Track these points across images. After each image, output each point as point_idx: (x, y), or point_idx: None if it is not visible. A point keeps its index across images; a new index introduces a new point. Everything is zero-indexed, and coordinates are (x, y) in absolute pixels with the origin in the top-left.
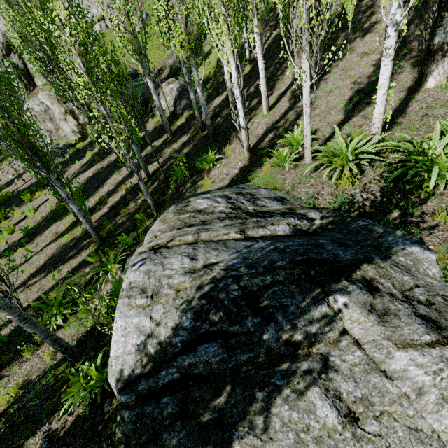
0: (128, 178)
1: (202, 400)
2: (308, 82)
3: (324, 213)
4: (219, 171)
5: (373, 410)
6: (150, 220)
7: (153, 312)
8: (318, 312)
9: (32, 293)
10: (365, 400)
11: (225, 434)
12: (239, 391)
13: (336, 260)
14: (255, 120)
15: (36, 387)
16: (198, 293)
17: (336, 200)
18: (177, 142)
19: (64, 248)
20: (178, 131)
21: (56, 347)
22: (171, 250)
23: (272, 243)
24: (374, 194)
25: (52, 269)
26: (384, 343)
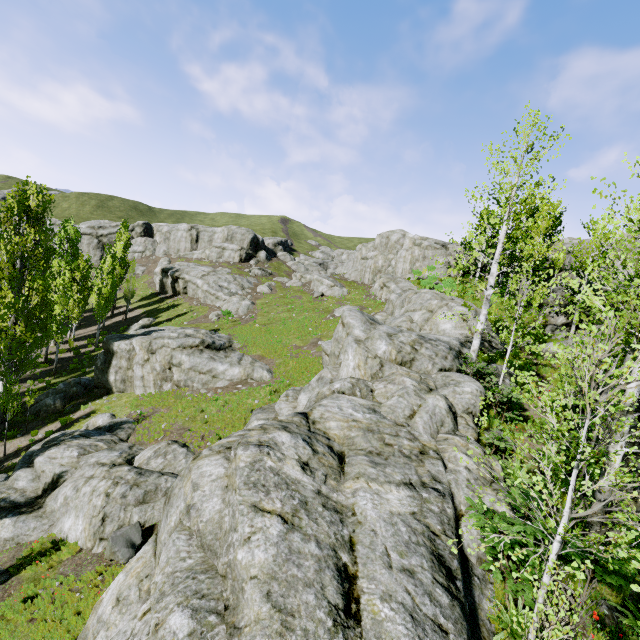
0: None
1: None
2: None
3: None
4: None
5: None
6: None
7: None
8: None
9: None
10: None
11: None
12: None
13: None
14: None
15: None
16: None
17: None
18: None
19: None
20: None
21: None
22: None
23: None
24: None
25: None
26: None
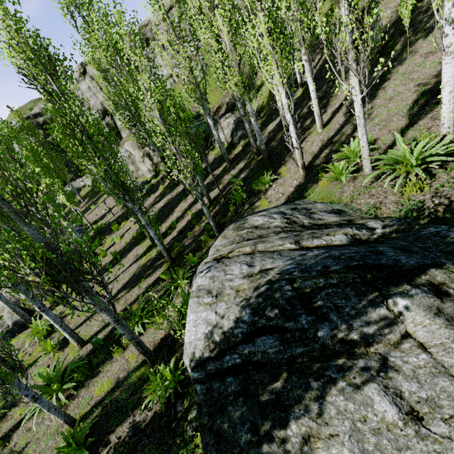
0: (193, 205)
1: (261, 383)
2: (358, 96)
3: (386, 221)
4: (275, 191)
5: (441, 412)
6: (212, 240)
7: (218, 308)
8: (376, 314)
9: (119, 305)
10: (430, 402)
11: (282, 413)
12: (295, 379)
13: (396, 265)
14: (309, 138)
15: (123, 383)
16: (255, 293)
17: (401, 208)
18: (235, 169)
19: (142, 268)
20: (236, 159)
21: (138, 349)
22: (232, 259)
23: (327, 252)
24: (449, 198)
25: (134, 285)
26: (453, 346)
